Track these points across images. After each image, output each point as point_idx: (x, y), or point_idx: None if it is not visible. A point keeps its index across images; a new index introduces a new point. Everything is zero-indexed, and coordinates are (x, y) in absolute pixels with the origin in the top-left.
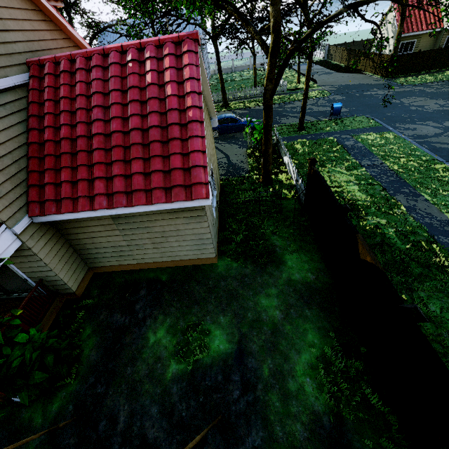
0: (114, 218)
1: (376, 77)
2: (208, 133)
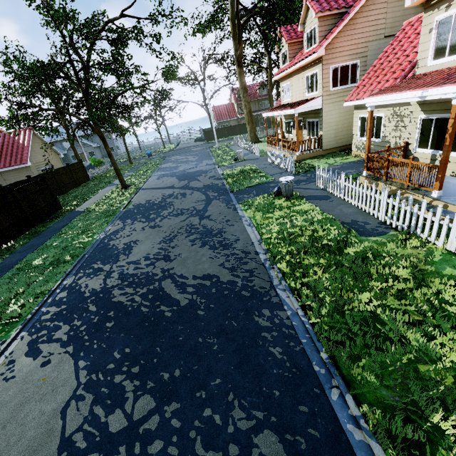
0: (3, 176)
1: (204, 142)
2: (51, 157)
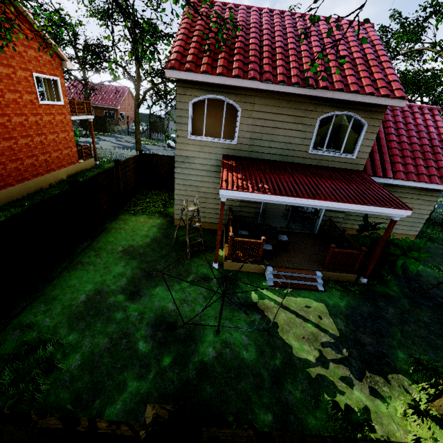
0: None
1: None
2: None
